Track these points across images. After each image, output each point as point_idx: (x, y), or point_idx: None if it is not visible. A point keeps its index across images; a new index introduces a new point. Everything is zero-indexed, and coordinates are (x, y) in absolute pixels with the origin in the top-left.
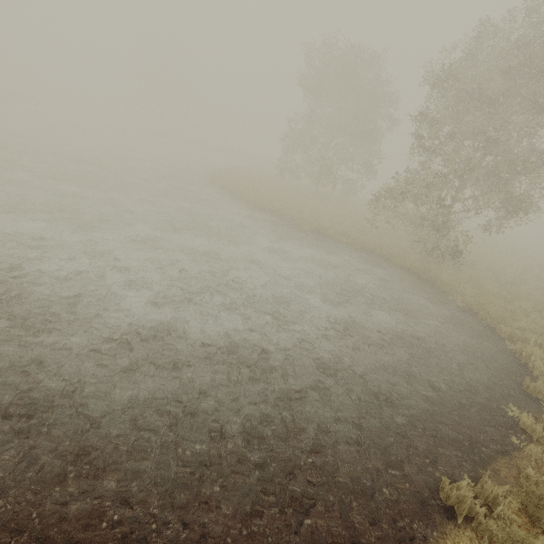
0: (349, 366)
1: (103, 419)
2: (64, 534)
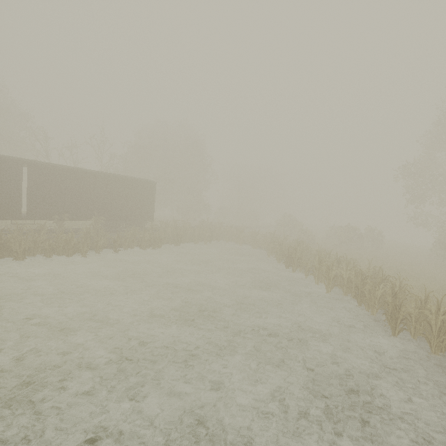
0: None
1: None
2: None
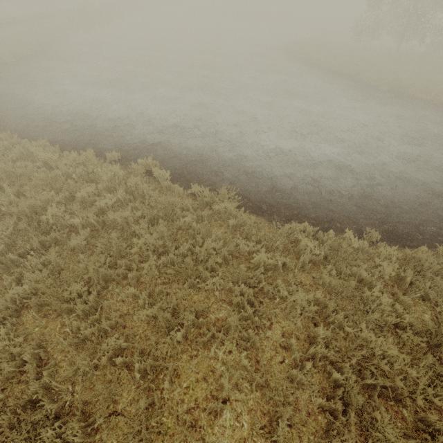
0: (415, 179)
1: (277, 180)
2: (279, 206)
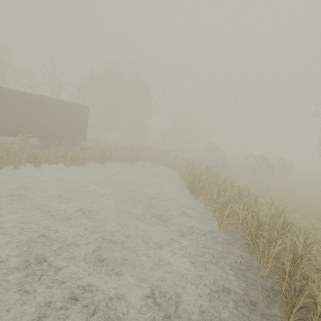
0: None
1: None
2: None
